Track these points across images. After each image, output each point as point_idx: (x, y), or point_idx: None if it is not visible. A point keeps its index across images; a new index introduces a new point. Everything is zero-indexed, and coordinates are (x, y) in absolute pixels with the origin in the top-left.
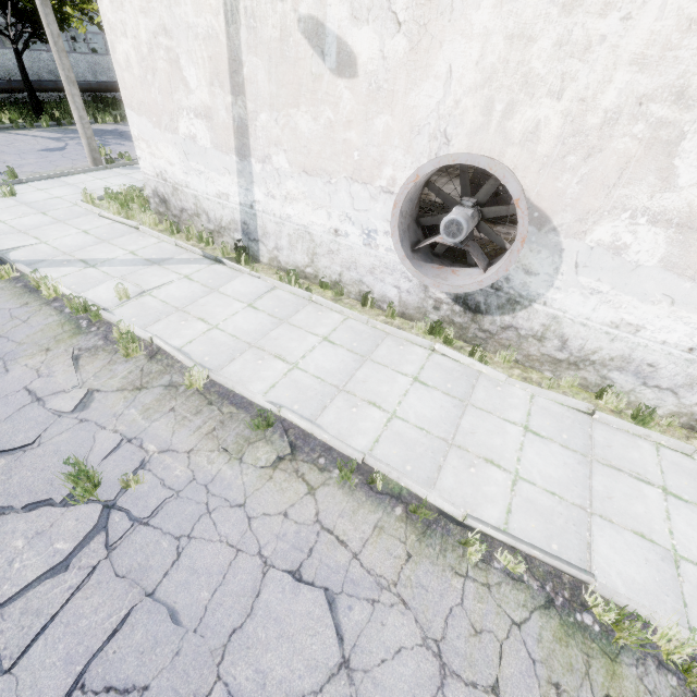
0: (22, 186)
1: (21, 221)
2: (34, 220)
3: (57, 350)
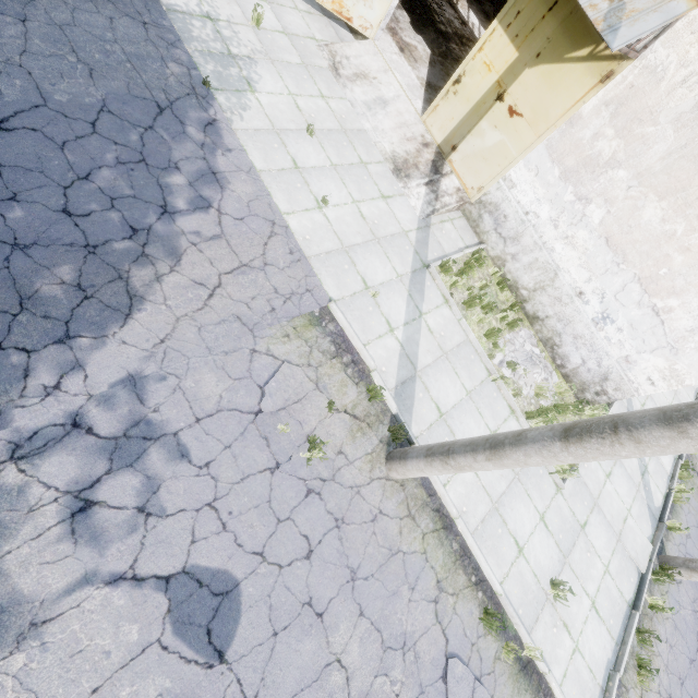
0: (512, 588)
1: (603, 547)
2: (599, 533)
3: (697, 483)
